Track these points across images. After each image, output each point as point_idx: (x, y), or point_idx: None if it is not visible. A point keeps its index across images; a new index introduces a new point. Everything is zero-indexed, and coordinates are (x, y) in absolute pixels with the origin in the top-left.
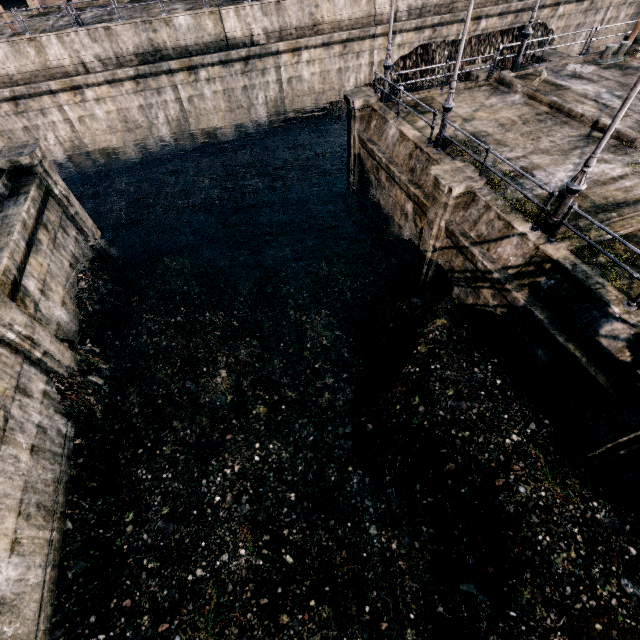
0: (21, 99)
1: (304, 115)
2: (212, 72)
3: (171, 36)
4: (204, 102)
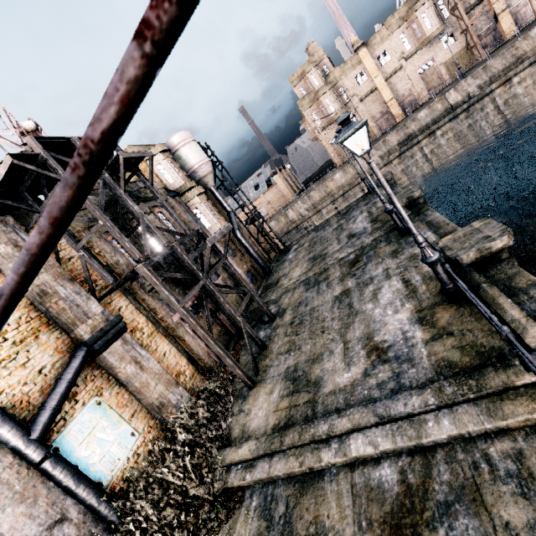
0: (346, 193)
1: (526, 117)
2: (444, 129)
3: (416, 125)
4: (441, 149)
